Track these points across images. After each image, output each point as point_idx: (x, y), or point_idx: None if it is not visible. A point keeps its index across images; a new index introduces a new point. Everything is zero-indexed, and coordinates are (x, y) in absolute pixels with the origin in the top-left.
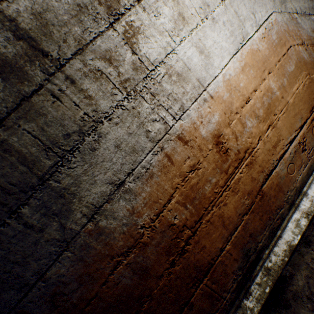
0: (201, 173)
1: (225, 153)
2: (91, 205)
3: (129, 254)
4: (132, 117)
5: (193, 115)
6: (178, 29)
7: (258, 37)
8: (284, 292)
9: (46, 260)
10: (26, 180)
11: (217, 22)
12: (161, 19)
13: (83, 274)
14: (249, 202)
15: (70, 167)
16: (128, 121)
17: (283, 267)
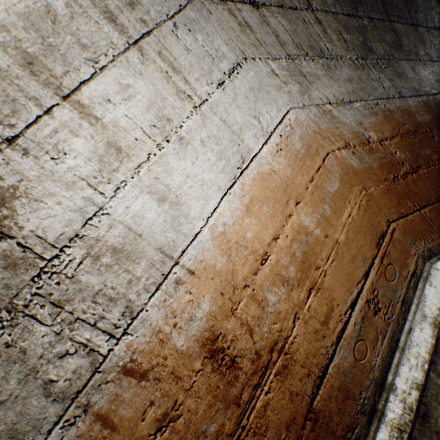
0: (183, 425)
1: (232, 366)
2: None
3: None
4: (7, 366)
5: (155, 315)
6: (109, 170)
7: (269, 151)
8: None
9: None
10: None
11: (189, 143)
12: (68, 160)
13: None
14: None
15: None
16: None
17: None
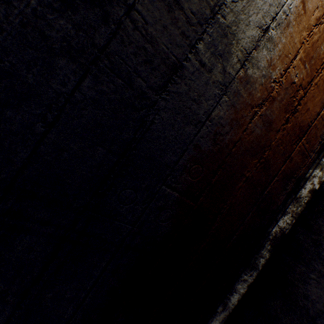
0: (321, 30)
1: None
2: (243, 51)
3: (262, 107)
4: None
5: None
6: None
7: None
8: None
9: (211, 102)
10: (202, 11)
11: None
12: None
13: (233, 120)
14: None
15: (233, 0)
16: None
17: None
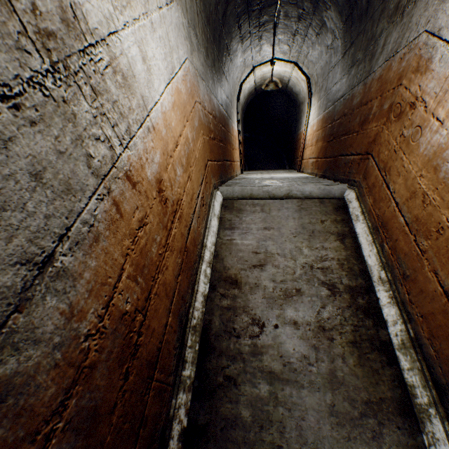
0: (149, 231)
1: (166, 204)
2: None
3: (68, 404)
4: (64, 120)
5: (140, 146)
6: (121, 3)
7: (181, 77)
8: (209, 339)
9: None
10: None
11: (155, 31)
12: None
13: None
14: (181, 261)
15: None
16: (56, 126)
17: (204, 318)
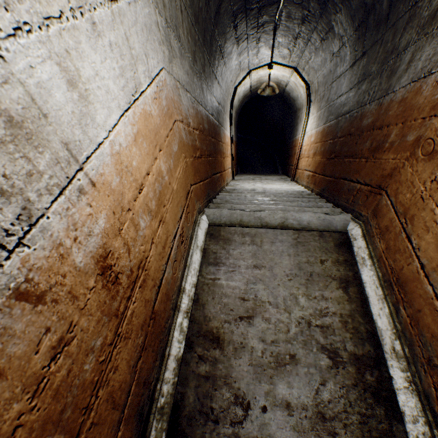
0: (77, 346)
1: (116, 282)
2: None
3: None
4: None
5: (57, 225)
6: None
7: (151, 95)
8: (180, 422)
9: None
10: None
11: (100, 36)
12: None
13: None
14: (143, 338)
15: None
16: None
17: (175, 391)
